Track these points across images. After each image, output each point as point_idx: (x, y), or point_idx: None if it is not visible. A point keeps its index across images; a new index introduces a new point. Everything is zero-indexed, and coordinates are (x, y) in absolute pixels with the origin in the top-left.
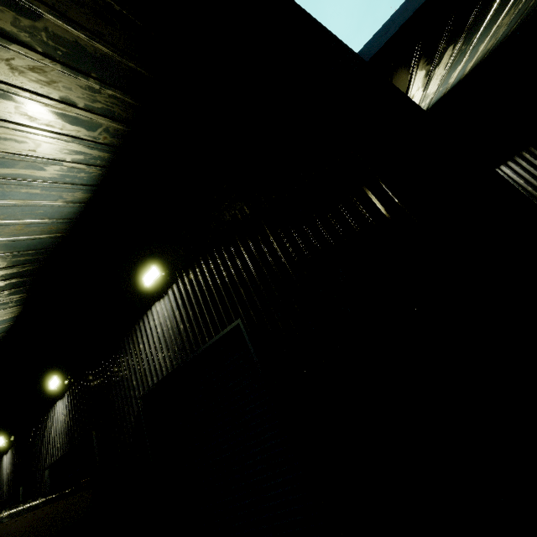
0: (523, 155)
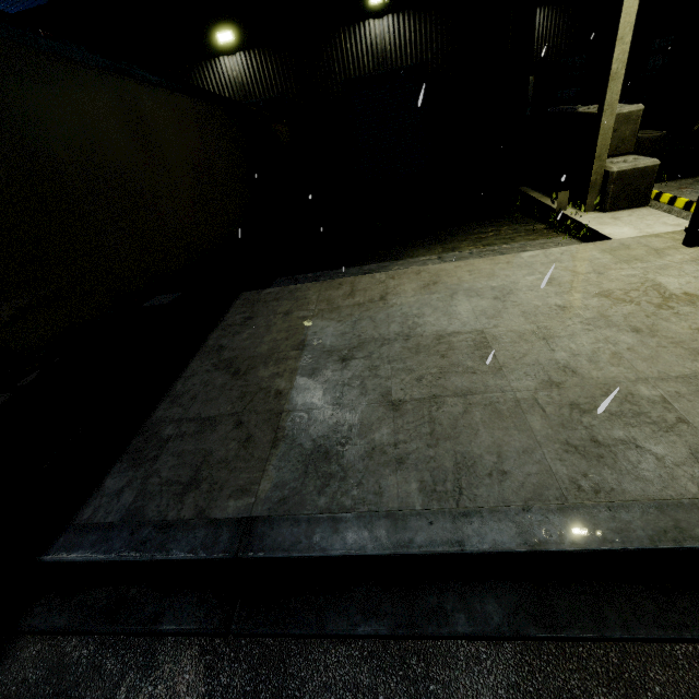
0: (546, 9)
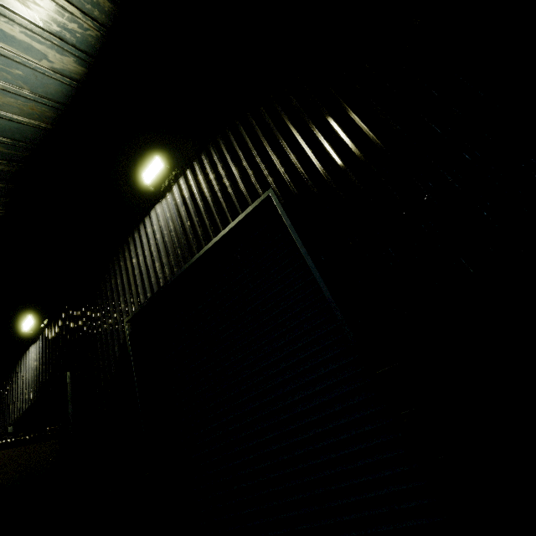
0: None
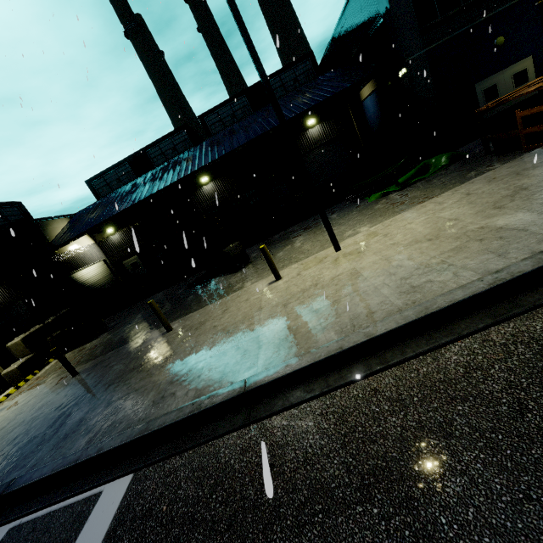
0: (124, 231)
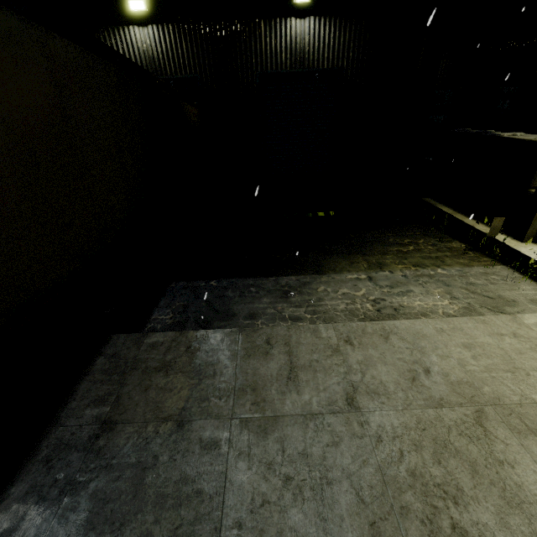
0: None
